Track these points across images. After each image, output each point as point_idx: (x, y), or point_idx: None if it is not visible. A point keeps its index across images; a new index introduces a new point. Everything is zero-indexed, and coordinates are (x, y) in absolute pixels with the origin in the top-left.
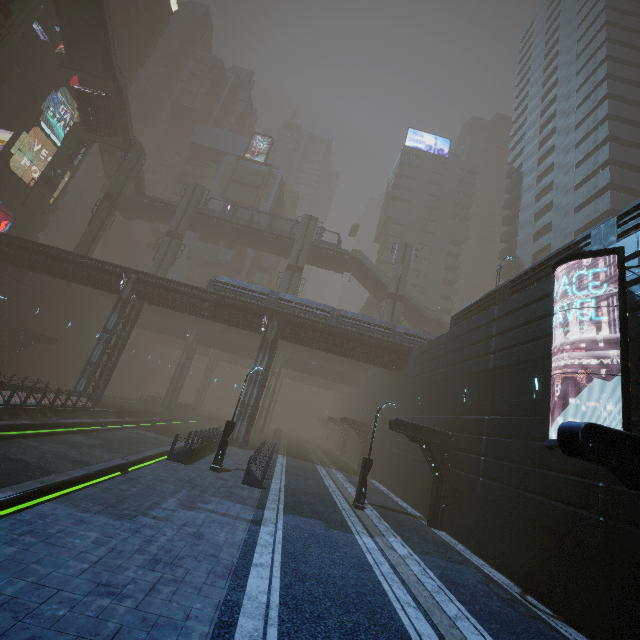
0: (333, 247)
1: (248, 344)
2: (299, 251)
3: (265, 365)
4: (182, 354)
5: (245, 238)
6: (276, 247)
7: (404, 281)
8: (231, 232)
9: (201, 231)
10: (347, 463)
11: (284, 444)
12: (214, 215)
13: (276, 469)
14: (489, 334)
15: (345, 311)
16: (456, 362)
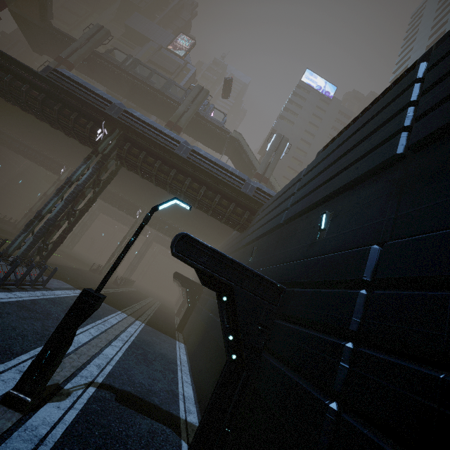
0: (217, 123)
1: (118, 193)
2: (182, 112)
3: (84, 179)
4: (51, 186)
5: (139, 95)
6: (166, 111)
7: (273, 167)
8: (127, 85)
9: (101, 80)
10: (173, 322)
11: (119, 290)
12: (113, 63)
13: (1, 293)
14: (399, 107)
15: (199, 148)
16: (315, 187)
